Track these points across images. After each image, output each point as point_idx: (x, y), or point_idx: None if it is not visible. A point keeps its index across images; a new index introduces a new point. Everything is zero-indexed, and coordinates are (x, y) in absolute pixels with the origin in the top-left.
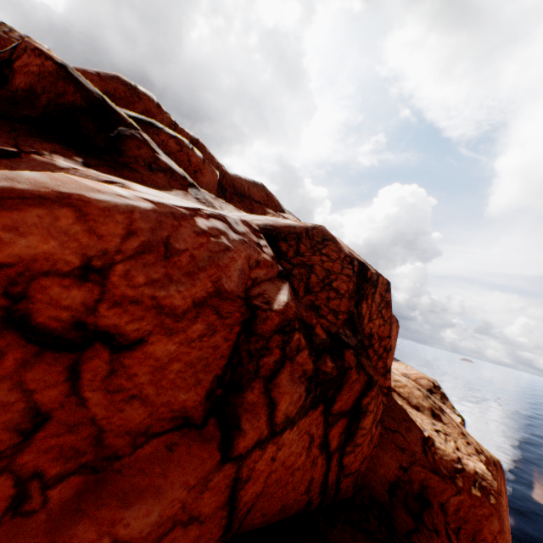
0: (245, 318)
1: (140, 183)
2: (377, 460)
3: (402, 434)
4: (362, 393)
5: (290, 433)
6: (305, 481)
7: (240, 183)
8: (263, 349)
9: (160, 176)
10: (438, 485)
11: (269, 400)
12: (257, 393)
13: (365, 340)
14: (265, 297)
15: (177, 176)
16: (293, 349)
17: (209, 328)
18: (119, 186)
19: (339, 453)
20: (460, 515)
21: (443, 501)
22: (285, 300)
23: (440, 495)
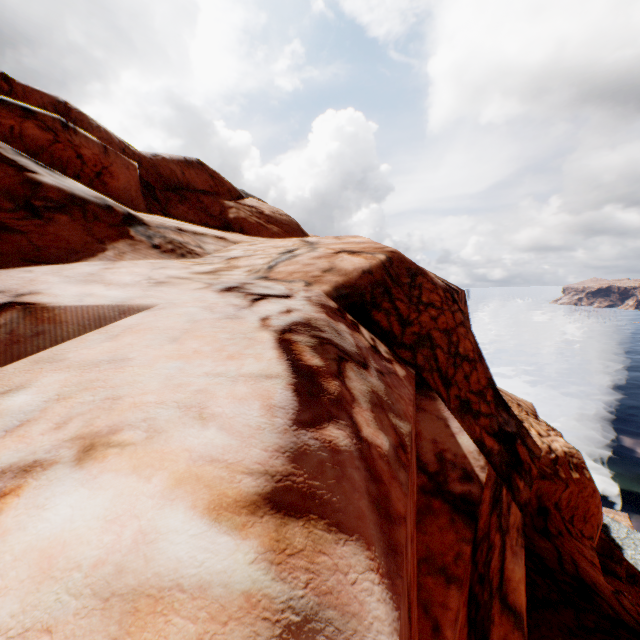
0: (472, 541)
1: (35, 259)
2: None
3: None
4: None
5: None
6: None
7: (168, 169)
8: (487, 553)
9: (63, 222)
10: (549, 489)
11: (512, 616)
12: (497, 618)
13: None
14: (451, 461)
15: (94, 209)
16: (505, 513)
17: (455, 624)
18: (16, 314)
19: None
20: (571, 505)
21: (556, 501)
22: (476, 448)
23: (553, 497)
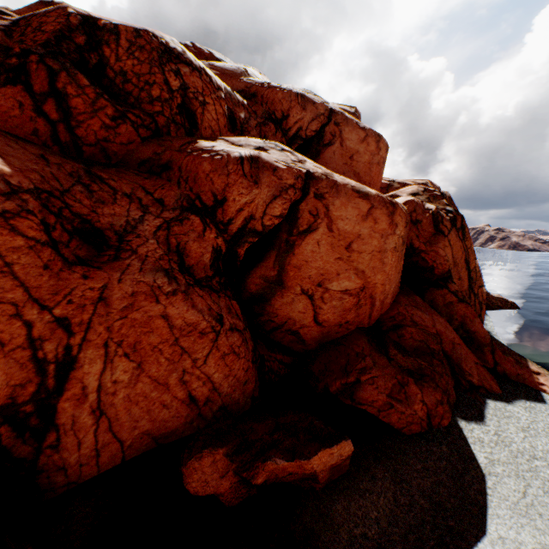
0: None
1: None
2: (137, 151)
3: (172, 142)
4: (53, 80)
5: None
6: (29, 128)
7: None
8: None
9: None
10: (177, 158)
11: None
12: None
13: (119, 78)
14: None
15: None
16: None
17: None
18: None
19: (68, 126)
20: (188, 170)
21: (180, 166)
22: None
23: (179, 163)
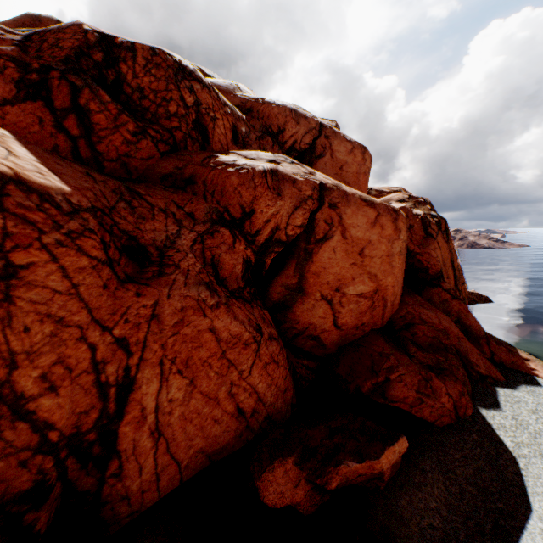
0: None
1: None
2: (157, 166)
3: (191, 156)
4: (75, 96)
5: (14, 110)
6: (49, 144)
7: None
8: None
9: None
10: (201, 172)
11: None
12: None
13: (136, 94)
14: None
15: None
16: (3, 69)
17: None
18: None
19: (88, 142)
20: (214, 184)
21: (205, 180)
22: None
23: (203, 177)
